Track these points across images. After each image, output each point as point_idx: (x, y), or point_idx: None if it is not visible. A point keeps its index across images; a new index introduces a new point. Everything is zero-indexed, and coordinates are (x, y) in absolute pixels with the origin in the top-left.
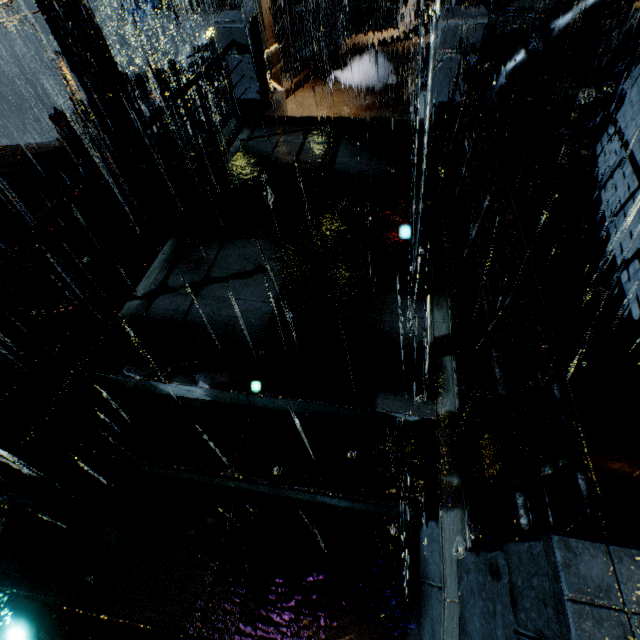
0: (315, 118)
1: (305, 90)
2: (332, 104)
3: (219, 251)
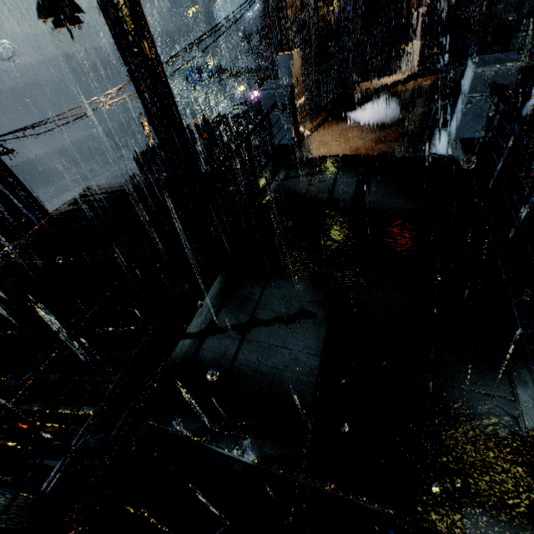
0: (343, 158)
1: (324, 129)
2: (348, 139)
3: (263, 290)
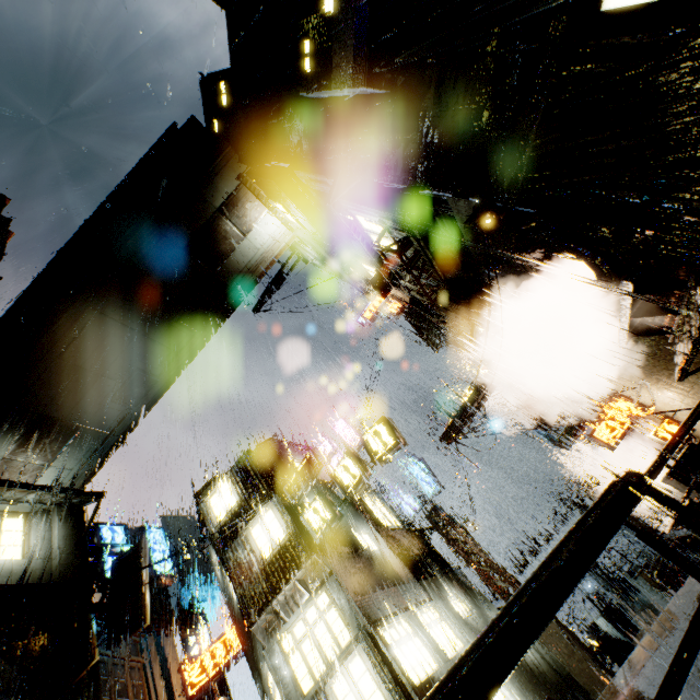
0: None
1: None
2: None
3: None
